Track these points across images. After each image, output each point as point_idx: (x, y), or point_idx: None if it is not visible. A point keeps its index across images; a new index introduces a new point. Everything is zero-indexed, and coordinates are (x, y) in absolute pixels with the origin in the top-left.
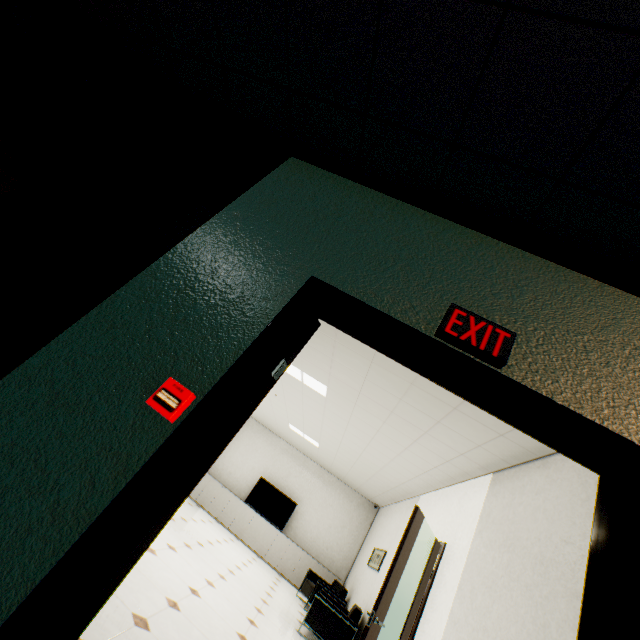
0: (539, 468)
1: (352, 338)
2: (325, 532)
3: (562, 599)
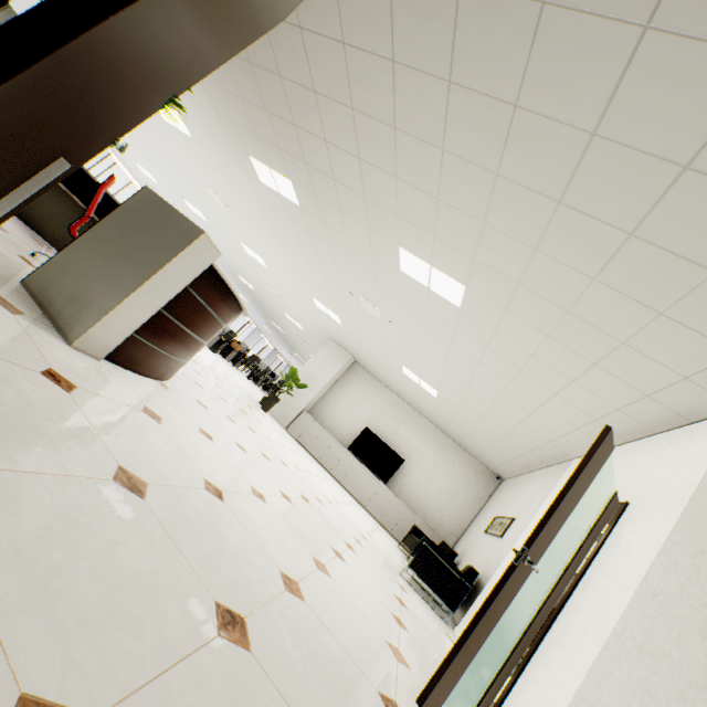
0: None
1: (531, 155)
2: (434, 494)
3: None
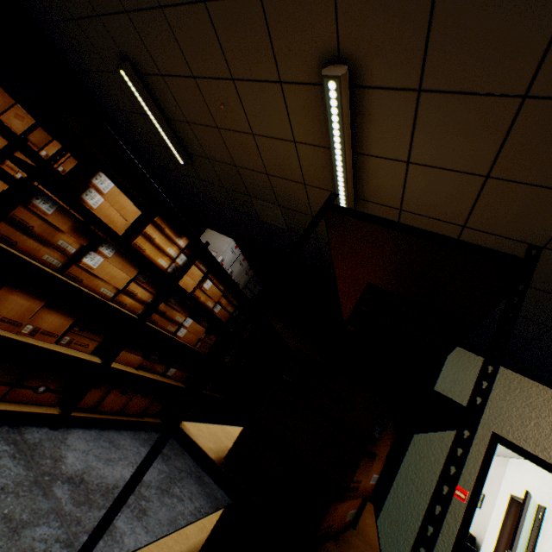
0: None
1: None
2: None
3: None
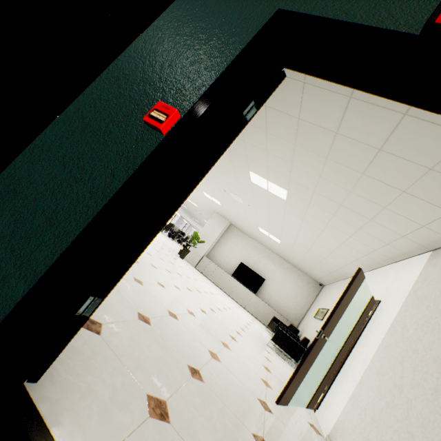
0: None
1: (310, 138)
2: (284, 297)
3: None
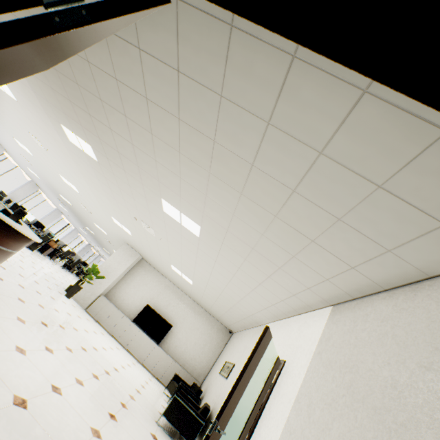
0: (385, 299)
1: (225, 167)
2: (191, 348)
3: (428, 431)
